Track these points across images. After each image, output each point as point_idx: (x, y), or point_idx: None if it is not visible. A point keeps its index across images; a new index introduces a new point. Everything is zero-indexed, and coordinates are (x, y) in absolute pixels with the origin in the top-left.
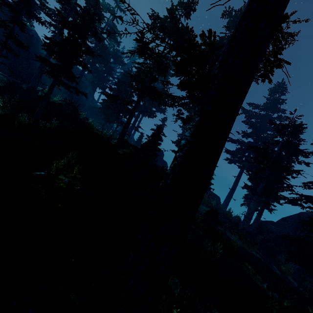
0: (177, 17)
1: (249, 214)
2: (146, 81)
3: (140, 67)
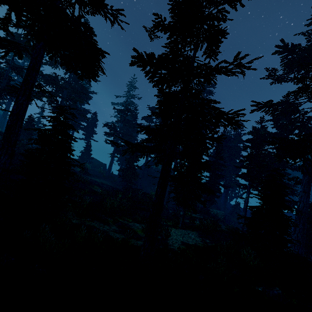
0: (18, 36)
1: (110, 166)
2: (2, 82)
3: None
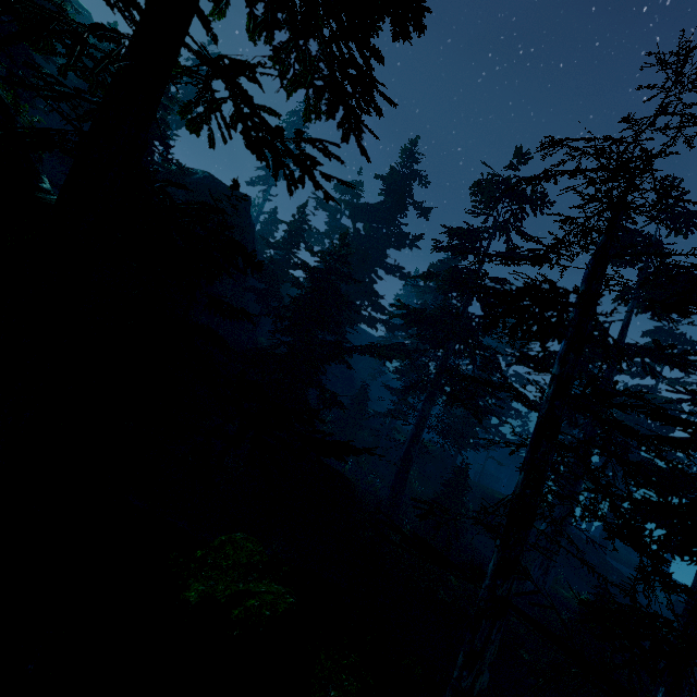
0: None
1: None
2: None
3: None
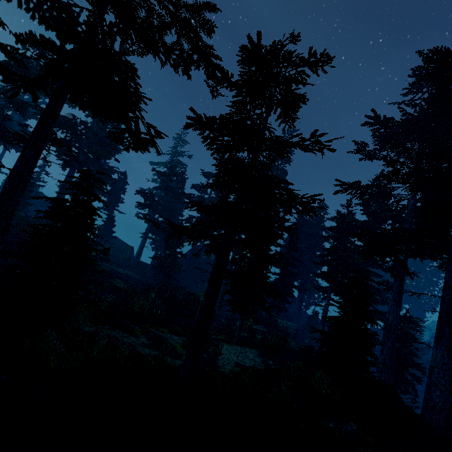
0: (26, 61)
1: (140, 251)
2: None
3: None
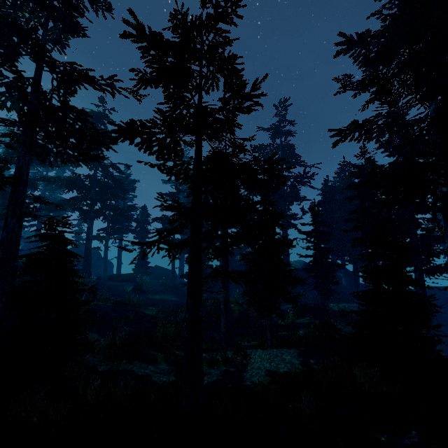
0: None
1: (172, 273)
2: None
3: (1, 191)
